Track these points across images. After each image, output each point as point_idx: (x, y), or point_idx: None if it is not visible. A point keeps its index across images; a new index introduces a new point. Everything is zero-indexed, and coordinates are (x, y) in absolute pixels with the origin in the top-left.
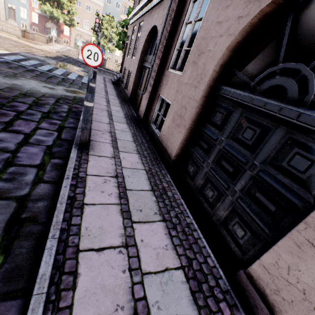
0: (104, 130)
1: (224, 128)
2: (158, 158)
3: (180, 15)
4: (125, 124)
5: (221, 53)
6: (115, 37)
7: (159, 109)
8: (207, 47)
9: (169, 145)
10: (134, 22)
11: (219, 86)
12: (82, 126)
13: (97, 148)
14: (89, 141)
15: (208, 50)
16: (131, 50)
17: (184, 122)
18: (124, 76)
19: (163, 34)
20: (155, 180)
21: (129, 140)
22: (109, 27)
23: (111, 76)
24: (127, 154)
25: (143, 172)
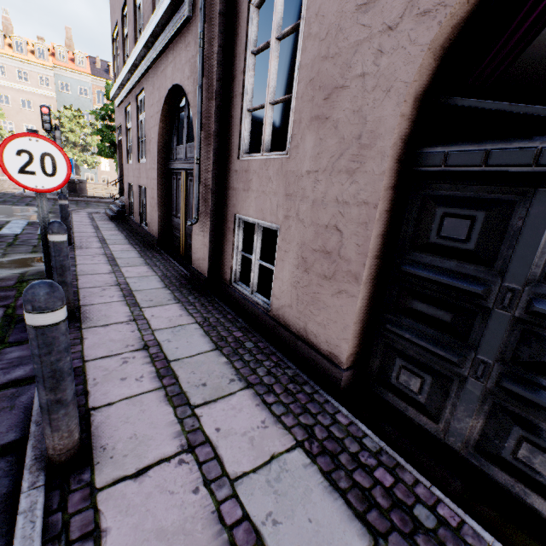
0: (125, 348)
1: (501, 256)
2: (299, 374)
3: (231, 44)
4: (172, 304)
5: (412, 65)
6: (94, 141)
7: (242, 245)
8: (350, 72)
9: (316, 331)
10: (124, 99)
11: (423, 151)
12: (41, 402)
13: (122, 437)
14: (87, 419)
15: (358, 75)
16: (134, 149)
17: (349, 266)
18: (132, 199)
19: (203, 91)
20: (351, 476)
21: (203, 348)
22: (77, 128)
23: (104, 207)
24: (222, 407)
25: (301, 459)
